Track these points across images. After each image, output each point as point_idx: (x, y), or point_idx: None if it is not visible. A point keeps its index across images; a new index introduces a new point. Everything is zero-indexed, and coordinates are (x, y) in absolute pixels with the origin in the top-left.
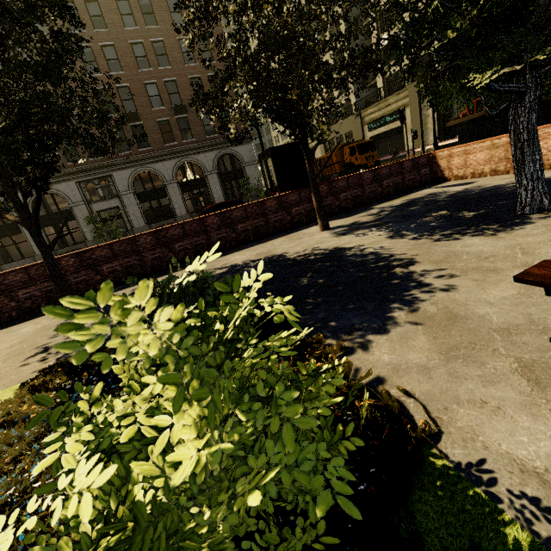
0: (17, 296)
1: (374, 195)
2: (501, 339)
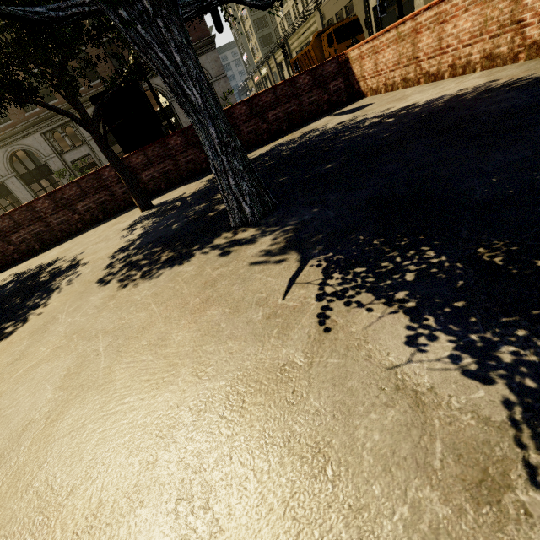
0: None
1: (256, 136)
2: None
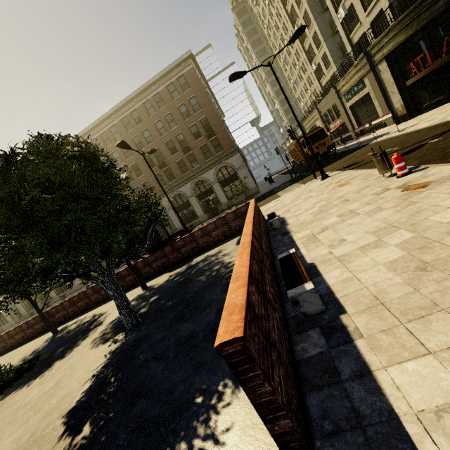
0: (56, 317)
1: (207, 244)
2: None
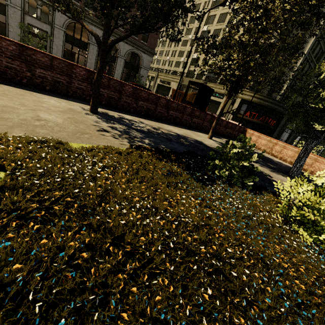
0: (34, 71)
1: (221, 132)
2: None
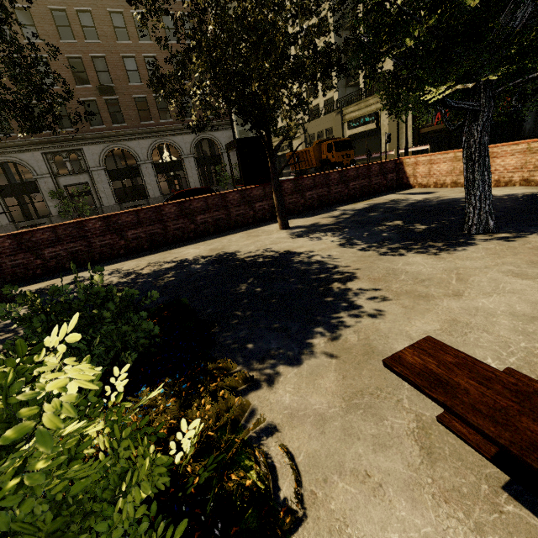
0: None
1: (339, 196)
2: (409, 387)
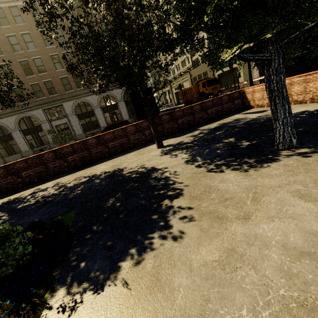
0: None
1: (202, 119)
2: None
